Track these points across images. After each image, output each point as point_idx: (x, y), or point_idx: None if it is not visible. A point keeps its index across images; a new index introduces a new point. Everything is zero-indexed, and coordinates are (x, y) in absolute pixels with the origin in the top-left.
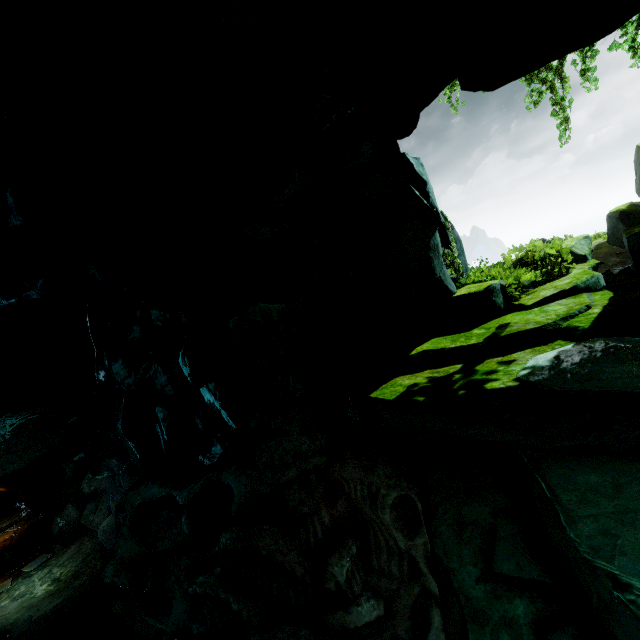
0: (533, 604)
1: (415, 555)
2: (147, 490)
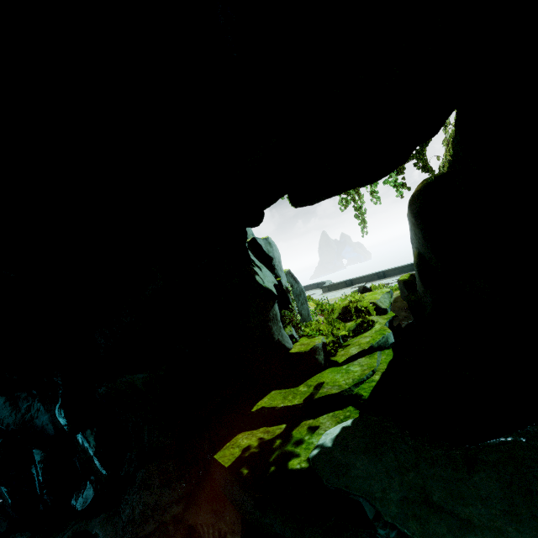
0: None
1: None
2: None
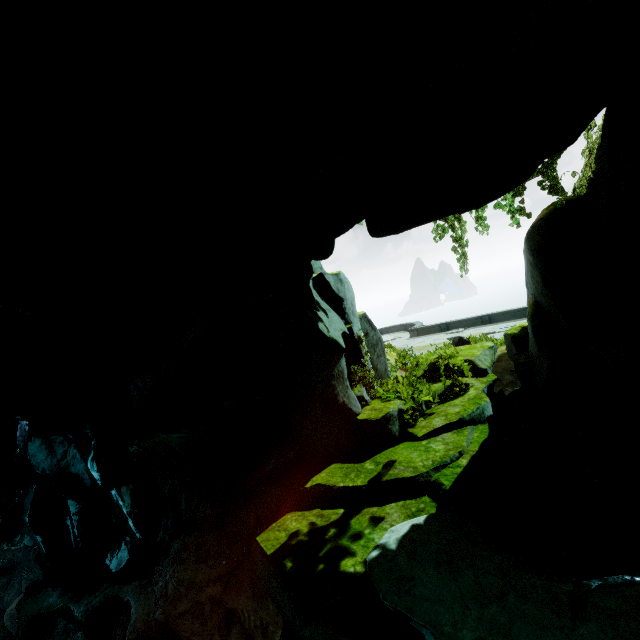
0: None
1: None
2: (45, 598)
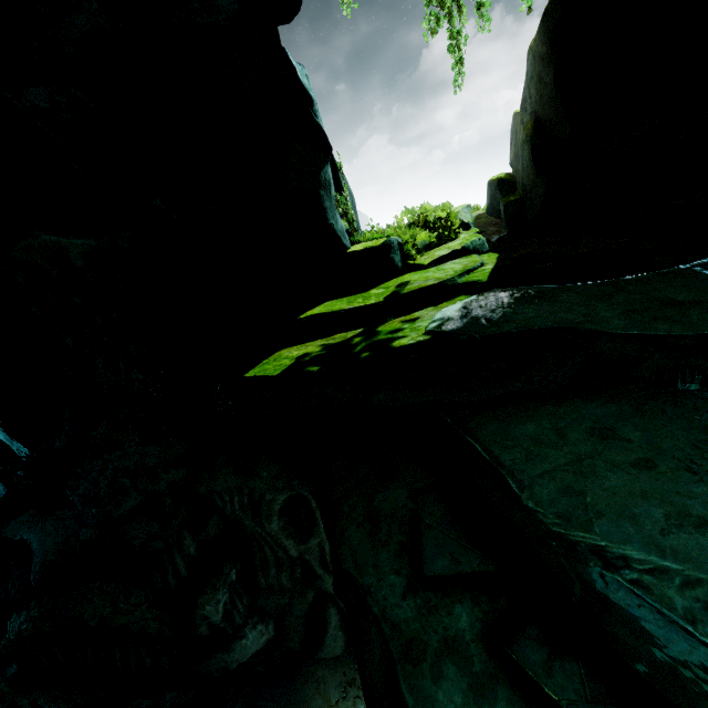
0: (478, 606)
1: (309, 559)
2: None
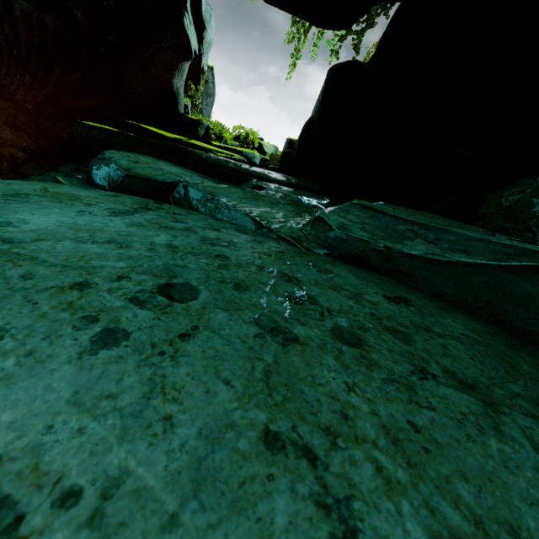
0: None
1: None
2: None
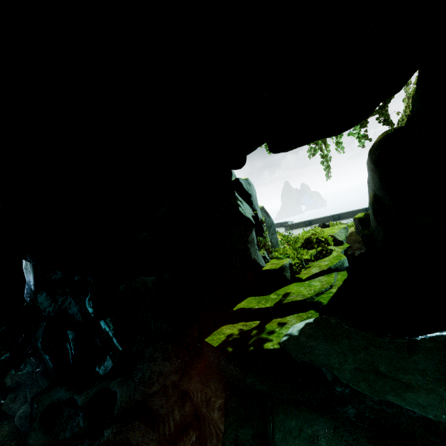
0: None
1: None
2: (56, 393)
